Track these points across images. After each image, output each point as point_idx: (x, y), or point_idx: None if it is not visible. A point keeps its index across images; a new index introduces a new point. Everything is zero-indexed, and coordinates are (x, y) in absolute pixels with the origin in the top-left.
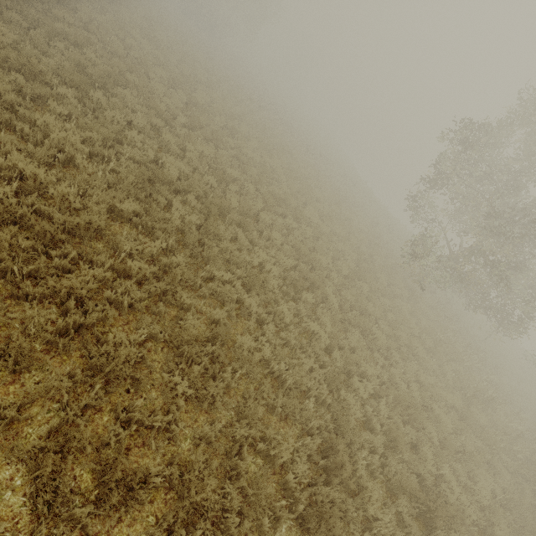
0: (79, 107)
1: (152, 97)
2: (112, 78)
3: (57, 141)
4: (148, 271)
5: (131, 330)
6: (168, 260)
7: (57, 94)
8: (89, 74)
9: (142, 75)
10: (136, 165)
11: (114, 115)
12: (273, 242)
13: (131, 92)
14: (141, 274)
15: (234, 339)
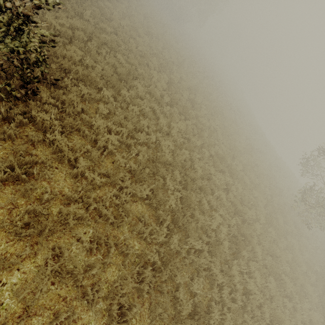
0: (114, 103)
1: (150, 83)
2: (132, 75)
3: (104, 142)
4: (159, 262)
5: (145, 311)
6: (166, 239)
7: (102, 95)
8: (119, 73)
9: (145, 66)
10: (145, 149)
11: (133, 108)
12: (220, 201)
13: (139, 80)
14: (153, 260)
15: (203, 302)
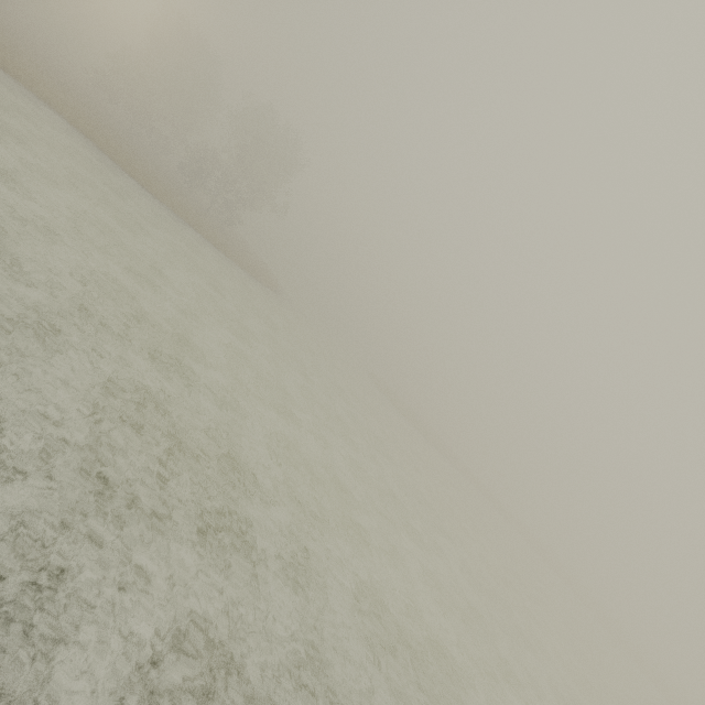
0: None
1: None
2: None
3: None
4: None
5: None
6: None
7: None
8: None
9: None
10: None
11: None
12: None
13: None
14: None
15: None
